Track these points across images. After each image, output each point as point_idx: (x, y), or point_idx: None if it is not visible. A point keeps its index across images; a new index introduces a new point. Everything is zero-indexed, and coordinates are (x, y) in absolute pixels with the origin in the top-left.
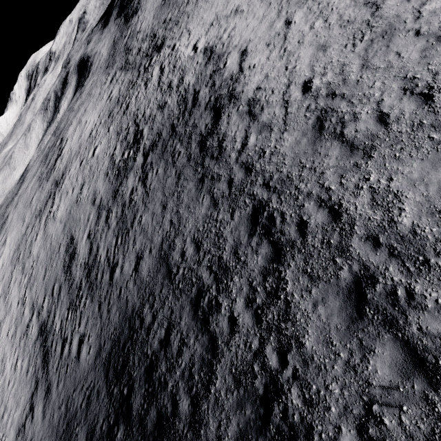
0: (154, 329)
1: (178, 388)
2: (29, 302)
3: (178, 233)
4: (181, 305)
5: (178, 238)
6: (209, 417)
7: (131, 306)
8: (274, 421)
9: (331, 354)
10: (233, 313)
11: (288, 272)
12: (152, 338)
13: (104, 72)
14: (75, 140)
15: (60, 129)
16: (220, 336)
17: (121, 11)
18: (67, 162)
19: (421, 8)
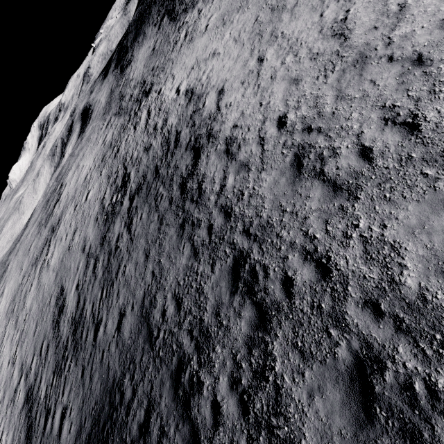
0: (134, 409)
1: None
2: (19, 361)
3: (160, 287)
4: (161, 379)
5: (159, 292)
6: None
7: (113, 375)
8: None
9: None
10: (217, 397)
11: (275, 344)
12: (131, 421)
13: (101, 118)
14: (72, 184)
15: (62, 174)
16: (202, 428)
17: (118, 63)
18: (64, 208)
19: (390, 34)
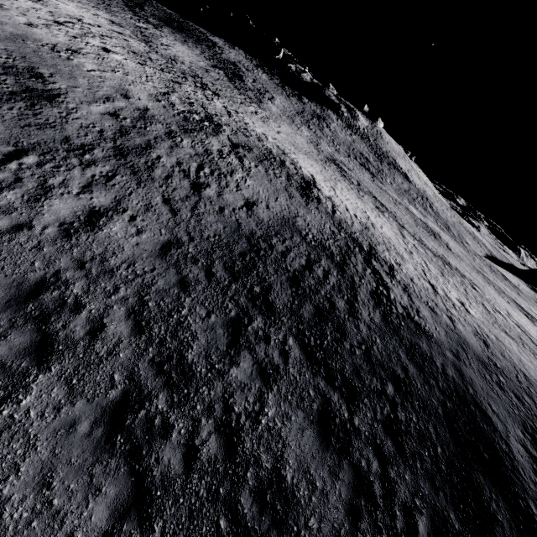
0: (292, 256)
1: (331, 294)
2: None
3: (299, 216)
4: (318, 253)
5: (300, 218)
6: (362, 310)
7: (249, 230)
8: (395, 311)
9: (402, 295)
10: (358, 271)
11: (377, 267)
12: (291, 261)
13: None
14: None
15: None
16: (355, 277)
17: None
18: None
19: (381, 228)
